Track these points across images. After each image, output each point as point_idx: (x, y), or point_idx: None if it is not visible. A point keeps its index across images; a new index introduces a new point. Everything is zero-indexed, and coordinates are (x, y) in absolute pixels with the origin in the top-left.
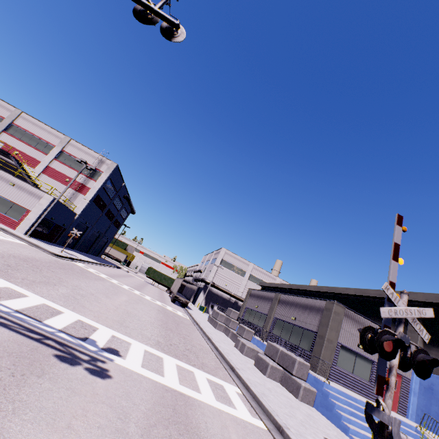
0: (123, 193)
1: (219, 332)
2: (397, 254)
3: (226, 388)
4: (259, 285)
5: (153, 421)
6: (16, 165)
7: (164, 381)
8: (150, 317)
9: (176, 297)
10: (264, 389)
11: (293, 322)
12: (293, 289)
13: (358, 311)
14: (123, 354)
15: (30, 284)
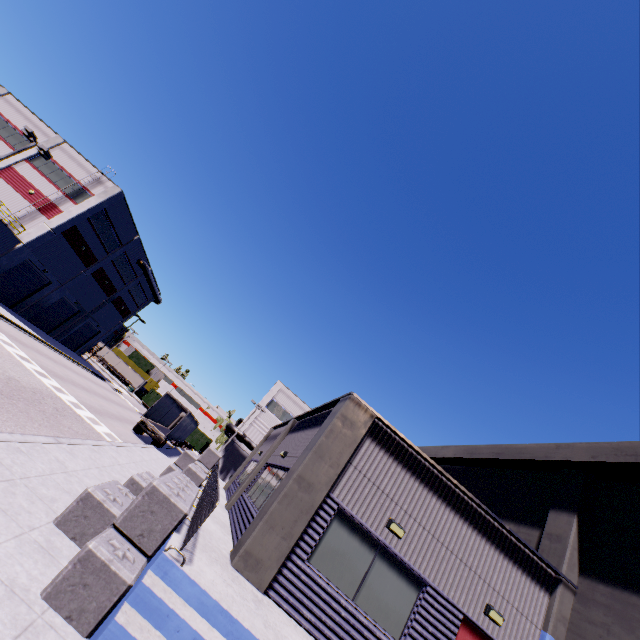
0: (138, 254)
1: None
2: None
3: None
4: None
5: None
6: None
7: None
8: None
9: (144, 423)
10: None
11: (281, 461)
12: None
13: None
14: None
15: None
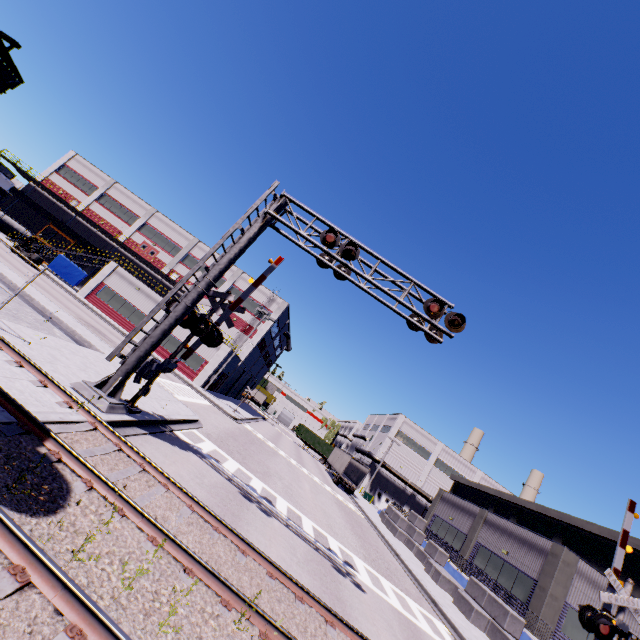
0: (285, 329)
1: (400, 543)
2: (625, 541)
3: (435, 623)
4: (450, 478)
5: (406, 635)
6: None
7: (393, 603)
8: (339, 518)
9: (341, 478)
10: (471, 635)
11: (505, 556)
12: (503, 499)
13: (603, 560)
14: (356, 569)
15: (264, 478)
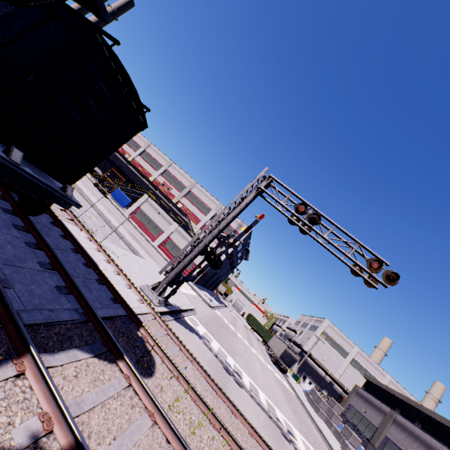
0: (246, 246)
1: (321, 420)
2: None
3: None
4: (363, 377)
5: None
6: (186, 221)
7: None
8: (279, 393)
9: (278, 360)
10: None
11: None
12: (410, 404)
13: None
14: (295, 438)
15: (233, 356)
